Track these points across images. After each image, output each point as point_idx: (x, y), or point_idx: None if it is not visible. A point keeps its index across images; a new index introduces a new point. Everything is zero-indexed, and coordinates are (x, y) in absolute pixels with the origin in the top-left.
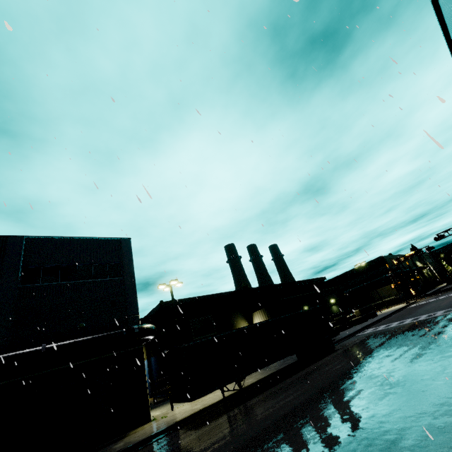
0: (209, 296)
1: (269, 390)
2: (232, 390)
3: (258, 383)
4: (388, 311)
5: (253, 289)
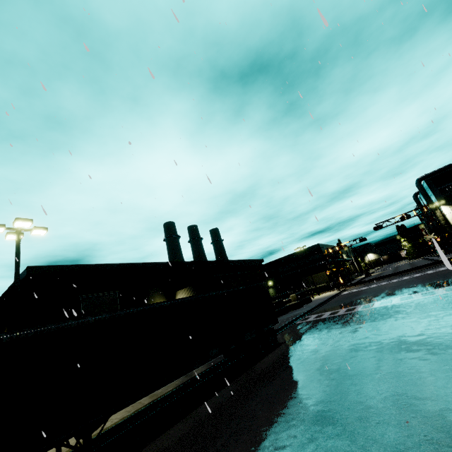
0: (117, 265)
1: (158, 443)
2: (73, 447)
3: (150, 410)
4: (321, 297)
5: (181, 263)
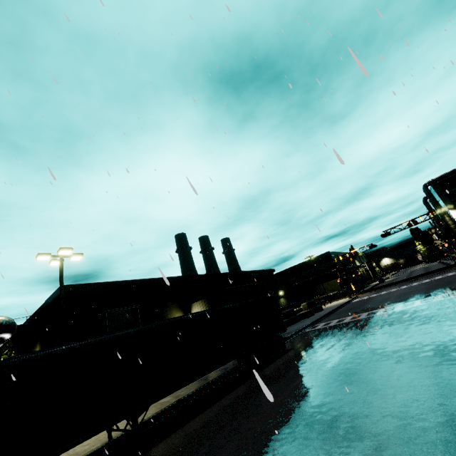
0: (137, 281)
1: (187, 427)
2: (123, 430)
3: (177, 406)
4: (332, 305)
5: (195, 276)
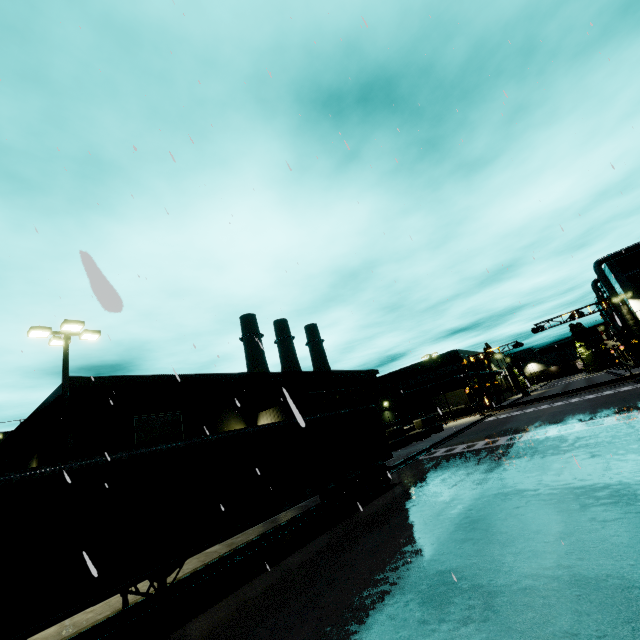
0: (181, 377)
1: (241, 593)
2: (144, 594)
3: (228, 560)
4: (457, 424)
5: (266, 374)
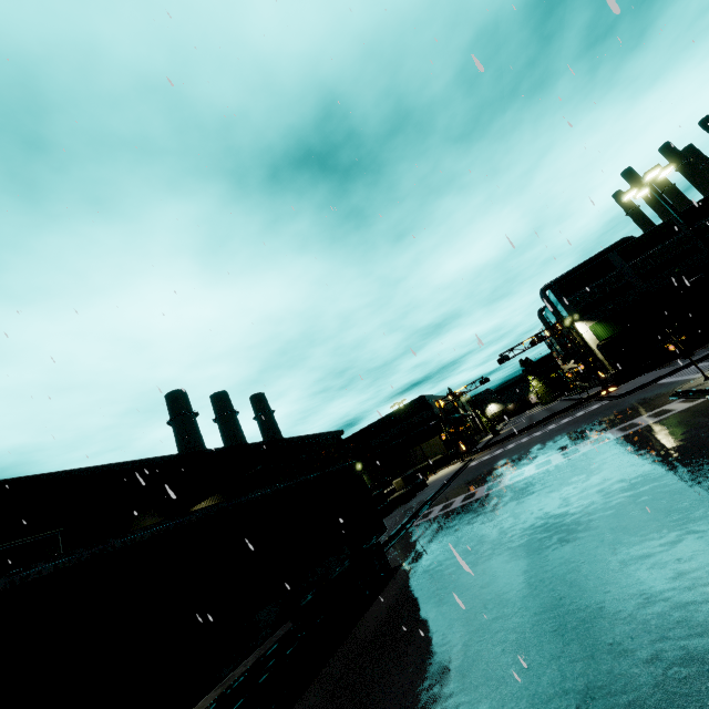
0: (57, 475)
1: None
2: None
3: None
4: (439, 476)
5: (198, 453)
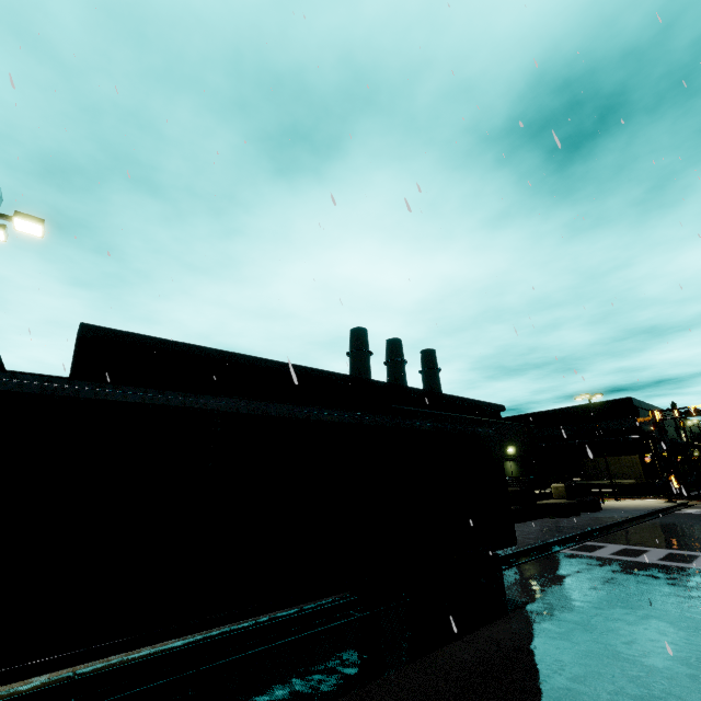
0: (229, 354)
1: None
2: None
3: None
4: (623, 505)
5: (344, 376)
